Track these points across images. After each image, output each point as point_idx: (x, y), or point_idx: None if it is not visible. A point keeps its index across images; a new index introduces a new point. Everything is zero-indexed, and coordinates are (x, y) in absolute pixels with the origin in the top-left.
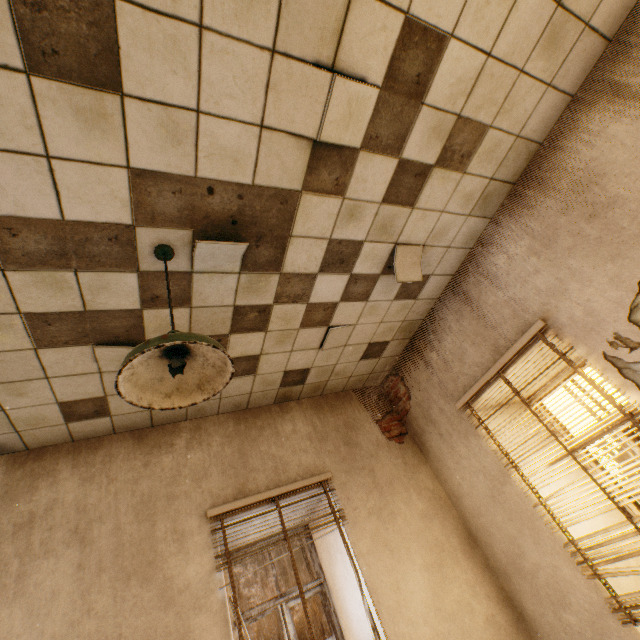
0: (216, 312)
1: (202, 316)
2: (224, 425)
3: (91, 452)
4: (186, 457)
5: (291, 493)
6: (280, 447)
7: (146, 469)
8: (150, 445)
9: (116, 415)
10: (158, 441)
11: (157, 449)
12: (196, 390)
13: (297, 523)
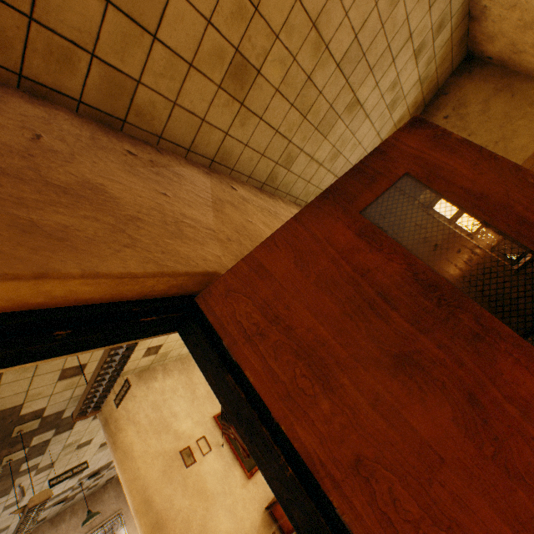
0: (89, 482)
1: (85, 485)
2: (83, 504)
3: (37, 533)
4: (71, 522)
5: (108, 521)
6: (104, 505)
7: (57, 531)
8: (57, 522)
9: (48, 518)
10: (60, 520)
11: (60, 523)
12: (93, 518)
13: (109, 528)
